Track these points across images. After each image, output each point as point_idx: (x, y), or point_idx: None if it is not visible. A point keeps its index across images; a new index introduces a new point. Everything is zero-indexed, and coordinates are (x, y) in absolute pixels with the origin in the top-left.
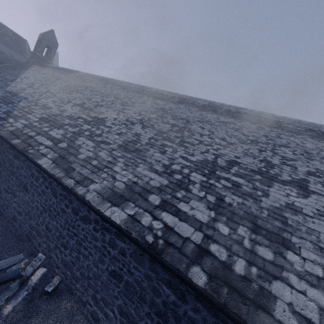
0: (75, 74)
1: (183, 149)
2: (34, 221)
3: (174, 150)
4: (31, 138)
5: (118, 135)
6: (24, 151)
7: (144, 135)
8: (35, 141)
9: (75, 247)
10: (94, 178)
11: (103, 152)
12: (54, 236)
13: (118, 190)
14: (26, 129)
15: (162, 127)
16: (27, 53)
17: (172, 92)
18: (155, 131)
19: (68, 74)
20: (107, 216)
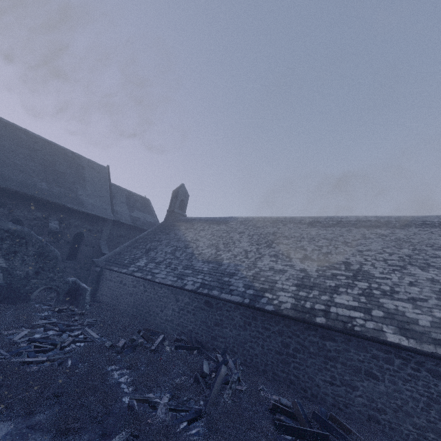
0: (234, 222)
1: None
2: (419, 419)
3: None
4: (330, 313)
5: (414, 286)
6: (350, 330)
7: None
8: (339, 315)
9: None
10: None
11: (435, 312)
12: None
13: None
14: (304, 303)
15: None
16: (152, 211)
17: (382, 216)
18: None
19: (227, 224)
20: None
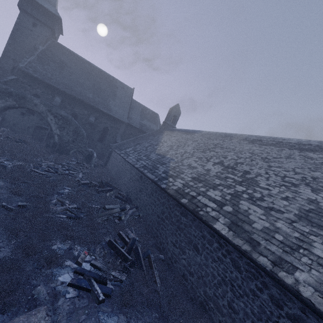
0: (198, 134)
1: None
2: (210, 290)
3: None
4: (195, 199)
5: (285, 200)
6: (195, 212)
7: None
8: (199, 202)
9: None
10: (294, 262)
11: (280, 222)
12: (244, 322)
13: None
14: (186, 189)
15: None
16: (158, 122)
17: None
18: None
19: (192, 134)
20: None
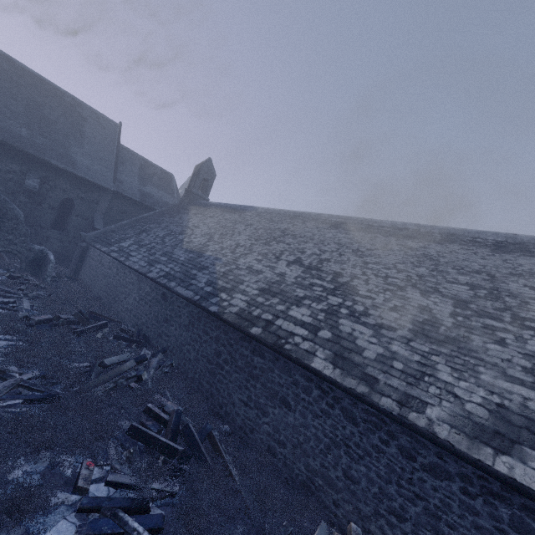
0: (252, 212)
1: (532, 333)
2: (314, 461)
3: (518, 336)
4: (272, 325)
5: (395, 311)
6: (279, 347)
7: (438, 310)
8: (280, 329)
9: (425, 521)
10: (422, 396)
11: (395, 344)
12: (368, 492)
13: (481, 420)
14: (254, 310)
15: (456, 292)
16: (174, 190)
17: (425, 225)
18: (448, 300)
19: (242, 213)
20: (505, 474)
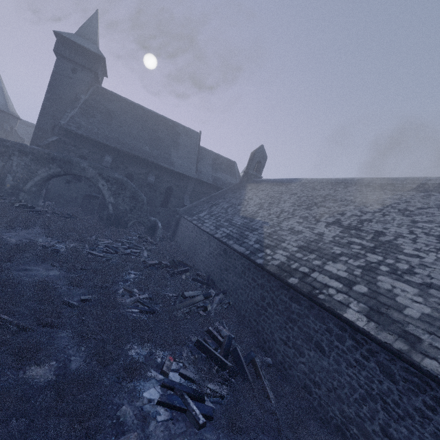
0: (296, 183)
1: None
2: (349, 408)
3: None
4: (308, 277)
5: None
6: (312, 296)
7: None
8: (315, 281)
9: None
10: None
11: None
12: None
13: None
14: (292, 263)
15: None
16: (236, 173)
17: None
18: None
19: (288, 185)
20: None
